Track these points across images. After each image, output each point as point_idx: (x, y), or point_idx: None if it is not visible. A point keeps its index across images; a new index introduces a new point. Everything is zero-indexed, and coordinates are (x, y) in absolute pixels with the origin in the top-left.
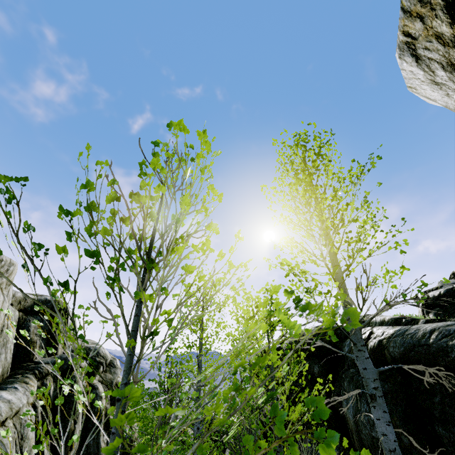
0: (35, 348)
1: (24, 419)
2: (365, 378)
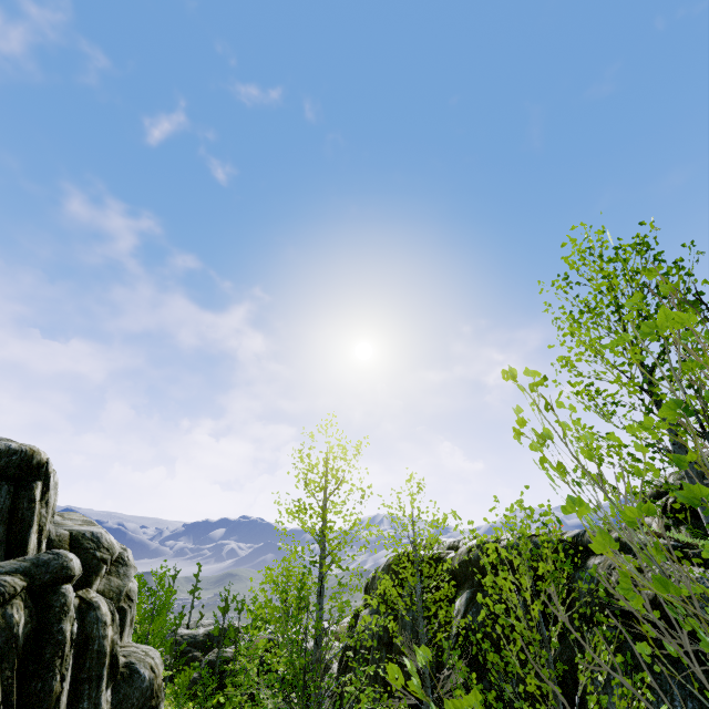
0: None
1: None
2: None
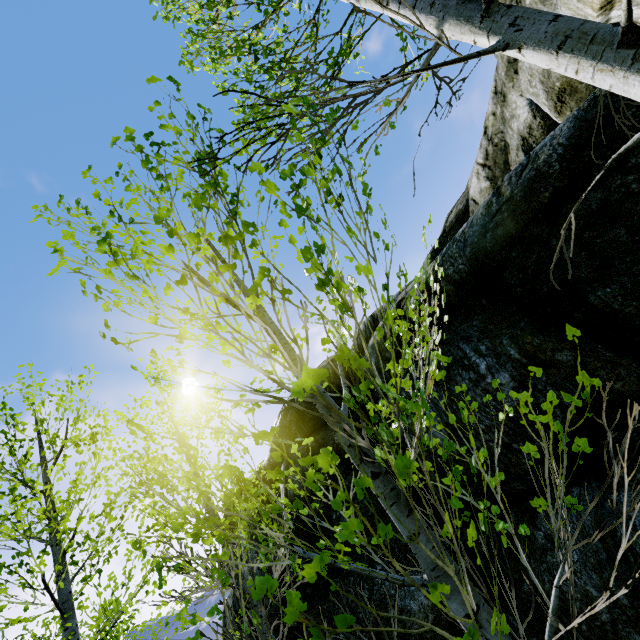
0: None
1: None
2: (576, 30)
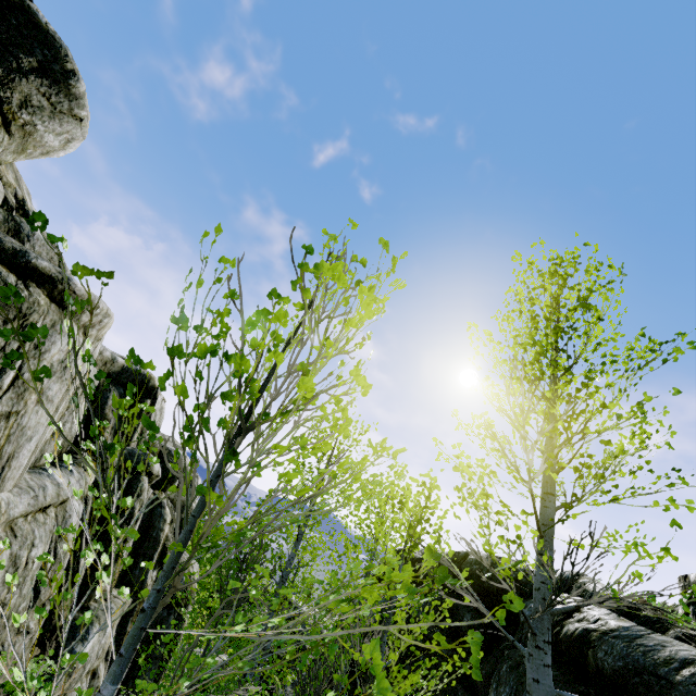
0: (107, 427)
1: (69, 513)
2: (532, 695)
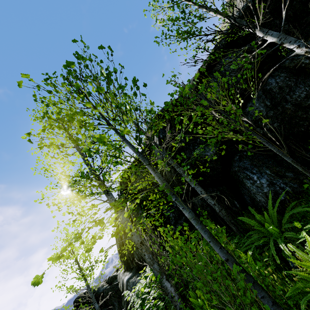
0: None
1: None
2: None
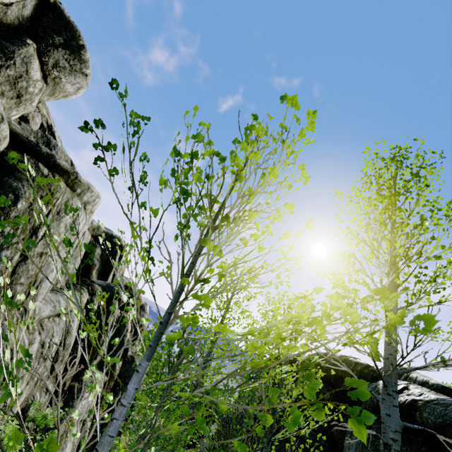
0: (94, 269)
1: (73, 319)
2: (385, 424)
